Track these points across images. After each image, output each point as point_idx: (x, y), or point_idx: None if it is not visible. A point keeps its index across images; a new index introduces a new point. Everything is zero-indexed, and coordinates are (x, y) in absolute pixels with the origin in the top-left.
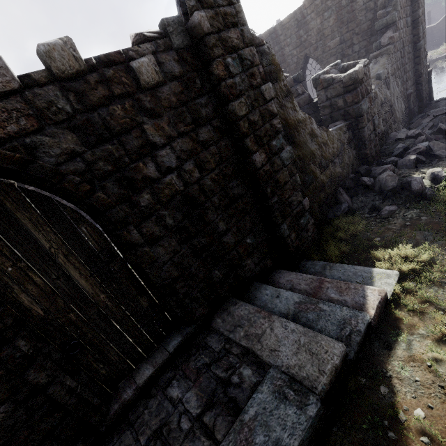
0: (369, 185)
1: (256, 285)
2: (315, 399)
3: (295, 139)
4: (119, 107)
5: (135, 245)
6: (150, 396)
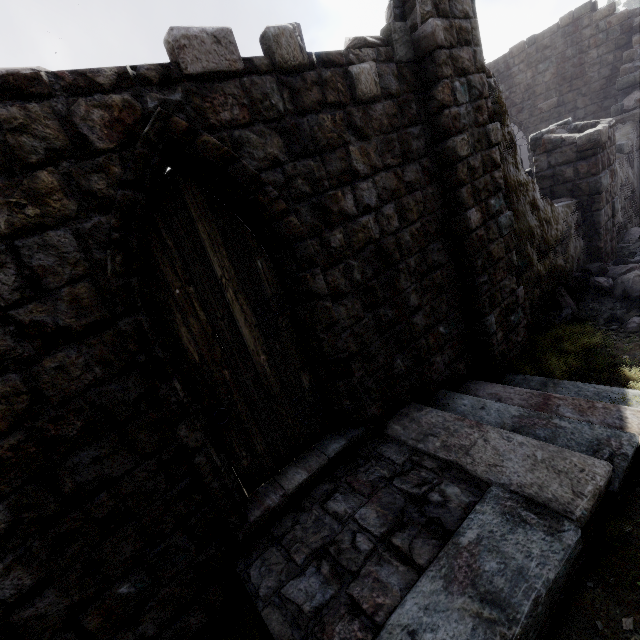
0: (606, 288)
1: (444, 393)
2: (573, 525)
3: (513, 206)
4: (329, 118)
5: (316, 296)
6: (302, 510)
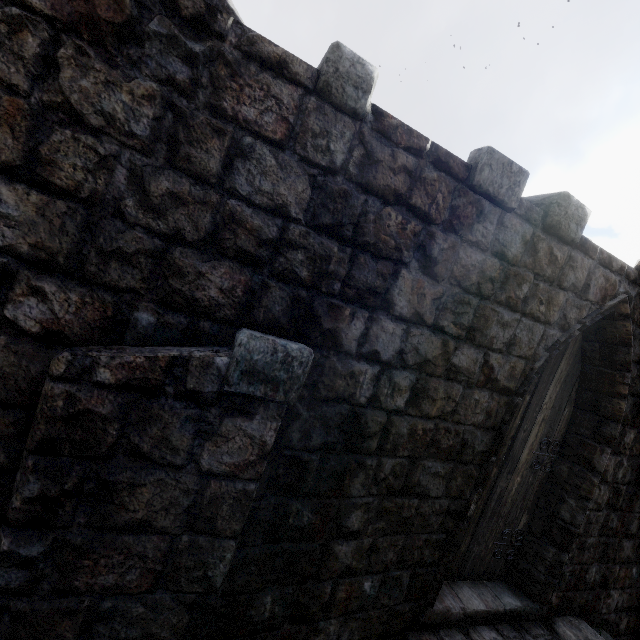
0: None
1: (607, 635)
2: None
3: None
4: None
5: (590, 467)
6: (472, 638)
